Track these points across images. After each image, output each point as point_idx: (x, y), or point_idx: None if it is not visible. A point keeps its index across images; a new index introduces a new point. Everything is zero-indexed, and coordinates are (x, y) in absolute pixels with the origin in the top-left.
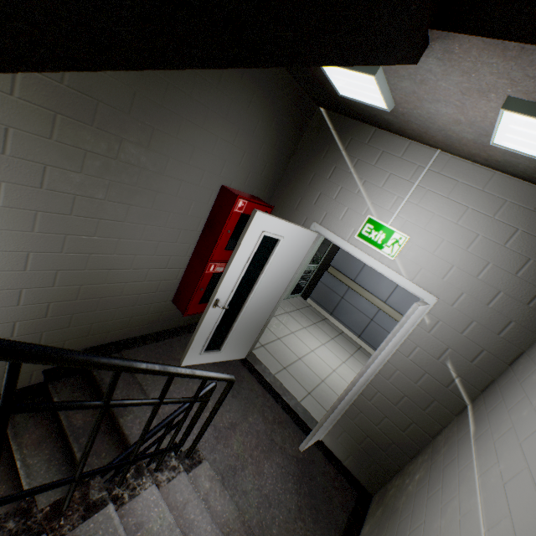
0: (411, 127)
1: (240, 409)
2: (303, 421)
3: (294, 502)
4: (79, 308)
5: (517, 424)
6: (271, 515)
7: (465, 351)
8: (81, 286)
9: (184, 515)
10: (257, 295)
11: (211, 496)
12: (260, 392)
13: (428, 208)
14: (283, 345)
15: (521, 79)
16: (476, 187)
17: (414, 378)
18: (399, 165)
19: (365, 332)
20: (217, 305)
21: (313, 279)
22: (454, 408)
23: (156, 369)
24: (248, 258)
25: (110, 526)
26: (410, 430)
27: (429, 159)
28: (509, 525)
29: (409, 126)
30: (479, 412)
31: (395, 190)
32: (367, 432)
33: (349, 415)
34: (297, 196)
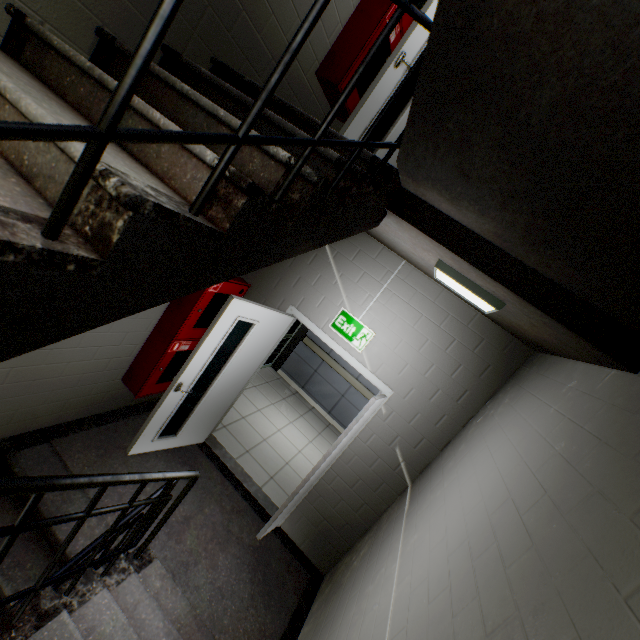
0: (383, 240)
1: (196, 500)
2: (263, 508)
3: (248, 591)
4: (4, 393)
5: (432, 502)
6: (224, 606)
7: (410, 438)
8: (12, 368)
9: (135, 616)
10: (225, 377)
11: (162, 594)
12: (219, 480)
13: (393, 309)
14: (248, 425)
15: (443, 256)
16: (429, 298)
17: (369, 462)
18: (372, 266)
19: (336, 408)
20: (180, 389)
21: (287, 348)
22: (398, 488)
23: (136, 479)
24: (219, 341)
25: (65, 631)
26: (362, 511)
27: (397, 266)
28: (409, 579)
29: (381, 238)
30: (414, 492)
31: (368, 288)
32: (324, 515)
33: (309, 500)
34: (277, 275)
